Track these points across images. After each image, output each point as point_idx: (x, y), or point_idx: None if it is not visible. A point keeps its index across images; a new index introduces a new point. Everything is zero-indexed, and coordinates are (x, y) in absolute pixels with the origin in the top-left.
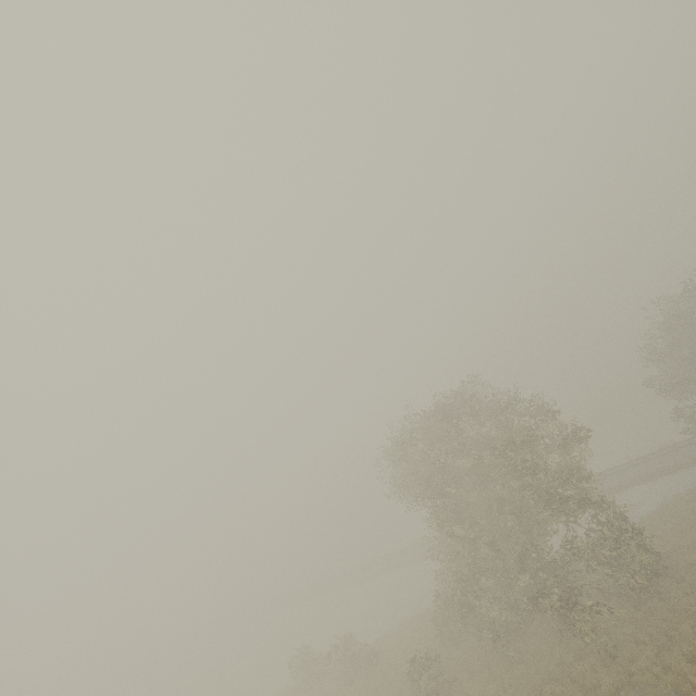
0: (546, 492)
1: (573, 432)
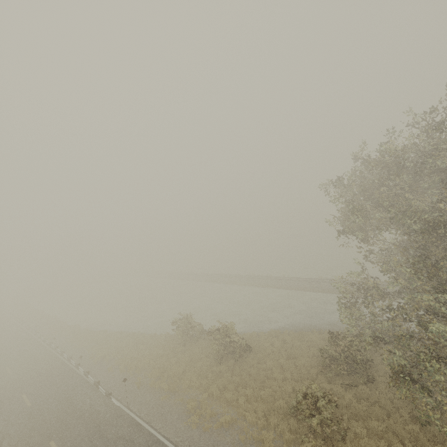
0: None
1: None
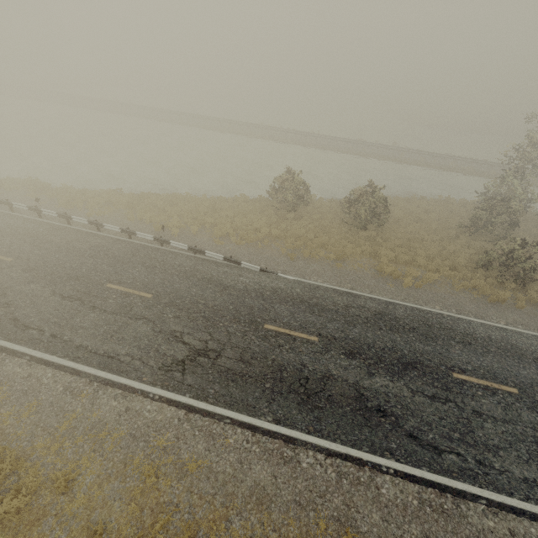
0: None
1: None
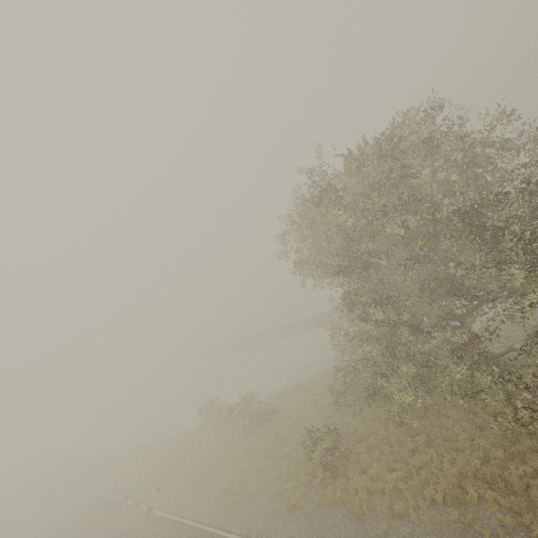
0: None
1: None
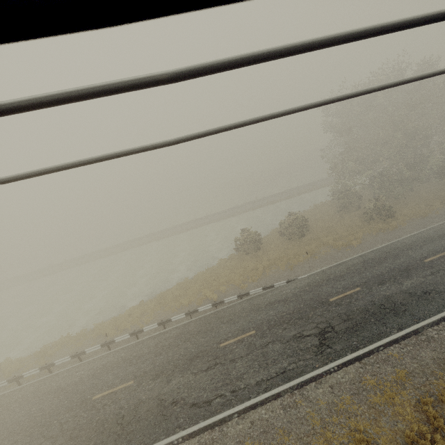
0: None
1: None
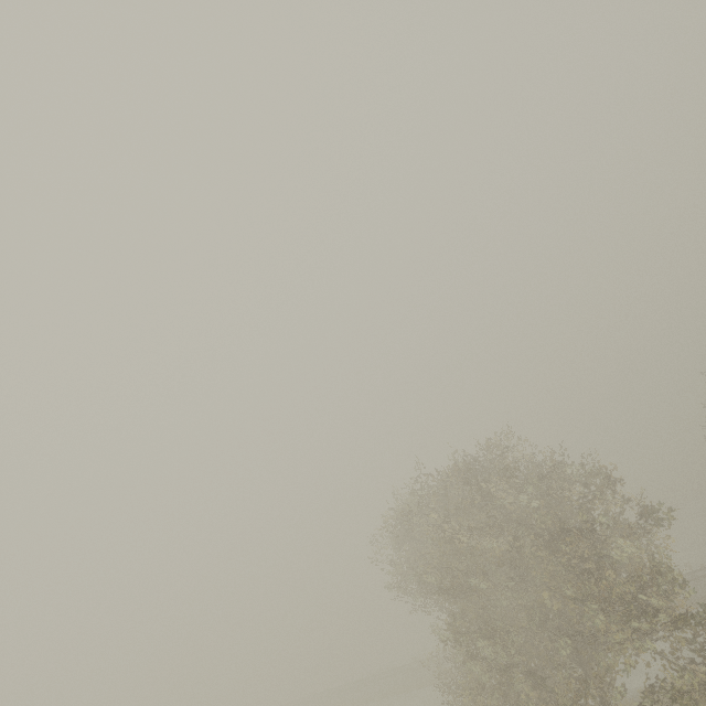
0: (621, 598)
1: (648, 512)
